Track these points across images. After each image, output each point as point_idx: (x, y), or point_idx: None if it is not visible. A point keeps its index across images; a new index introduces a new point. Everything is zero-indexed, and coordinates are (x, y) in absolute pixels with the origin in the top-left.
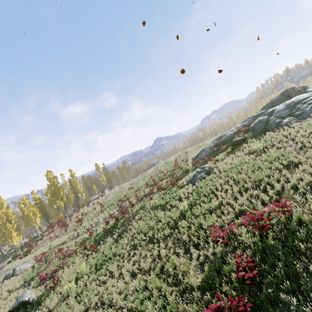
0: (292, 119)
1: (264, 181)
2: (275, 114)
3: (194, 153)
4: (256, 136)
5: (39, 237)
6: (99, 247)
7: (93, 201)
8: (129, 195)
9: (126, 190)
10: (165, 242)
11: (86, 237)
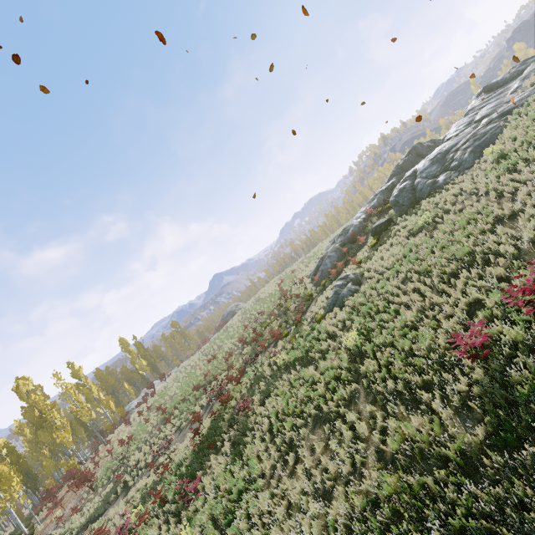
0: (451, 174)
1: (477, 252)
2: (420, 175)
3: (307, 268)
4: (405, 212)
5: (23, 531)
6: (199, 485)
7: (132, 413)
8: (214, 372)
9: (202, 366)
10: (351, 411)
11: (152, 481)
